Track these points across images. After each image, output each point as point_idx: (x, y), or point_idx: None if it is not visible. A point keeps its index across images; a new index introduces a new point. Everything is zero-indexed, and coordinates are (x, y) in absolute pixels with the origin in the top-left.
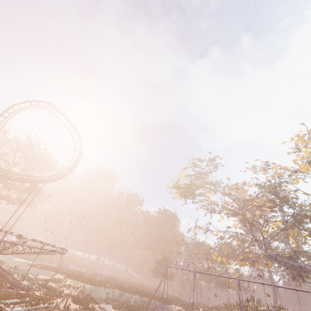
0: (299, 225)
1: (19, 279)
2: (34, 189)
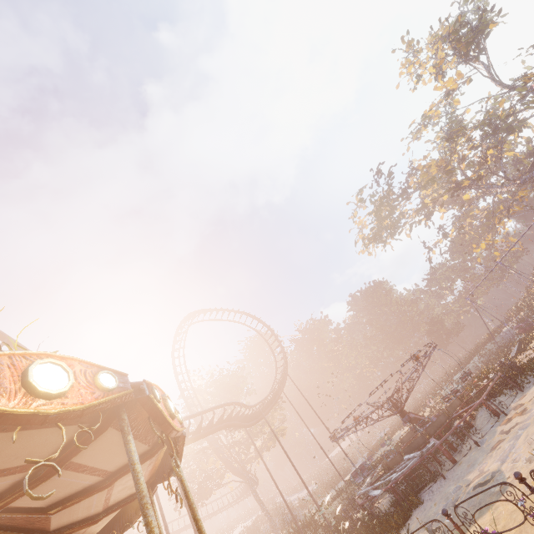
0: (511, 130)
1: None
2: (274, 407)
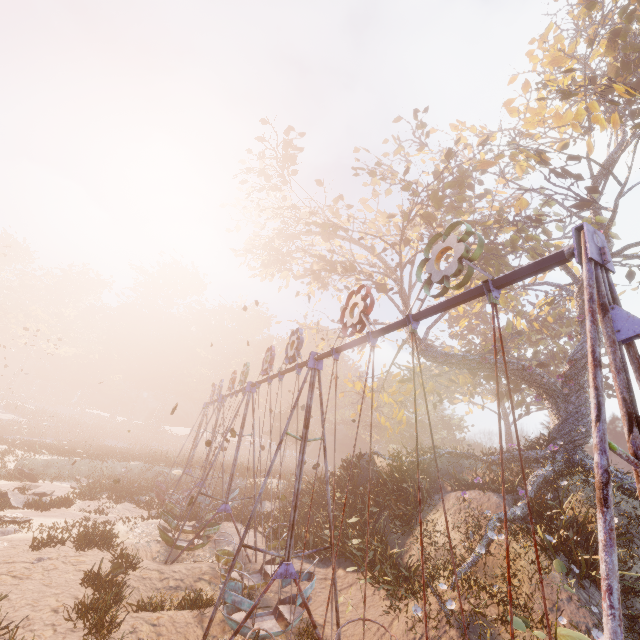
0: (488, 264)
1: None
2: None
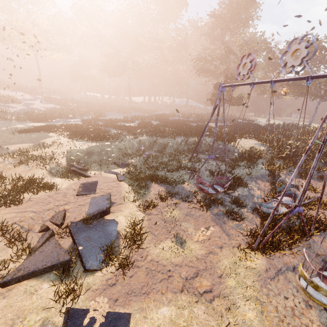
0: None
1: None
2: None
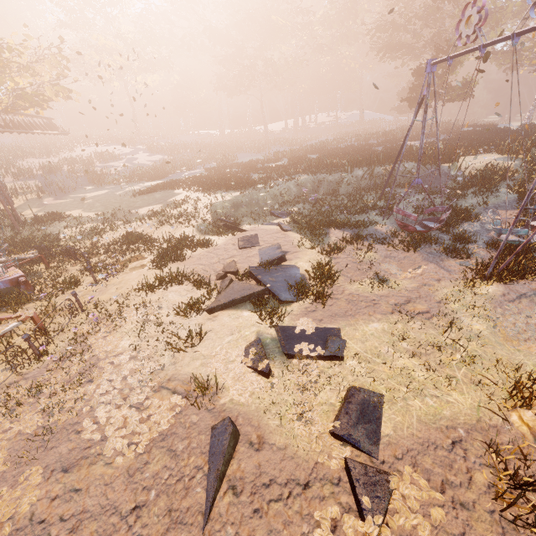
0: None
1: (26, 260)
2: None
